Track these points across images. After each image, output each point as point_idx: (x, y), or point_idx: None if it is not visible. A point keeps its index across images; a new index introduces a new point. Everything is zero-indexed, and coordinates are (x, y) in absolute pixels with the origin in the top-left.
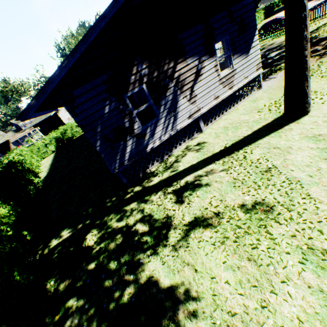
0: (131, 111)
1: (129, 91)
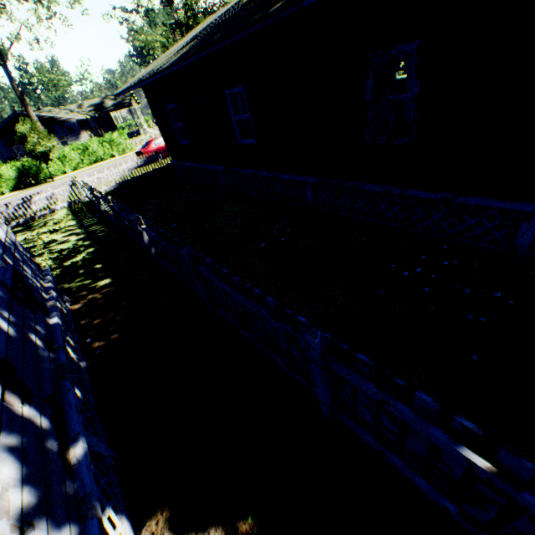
0: (17, 153)
1: (15, 146)
